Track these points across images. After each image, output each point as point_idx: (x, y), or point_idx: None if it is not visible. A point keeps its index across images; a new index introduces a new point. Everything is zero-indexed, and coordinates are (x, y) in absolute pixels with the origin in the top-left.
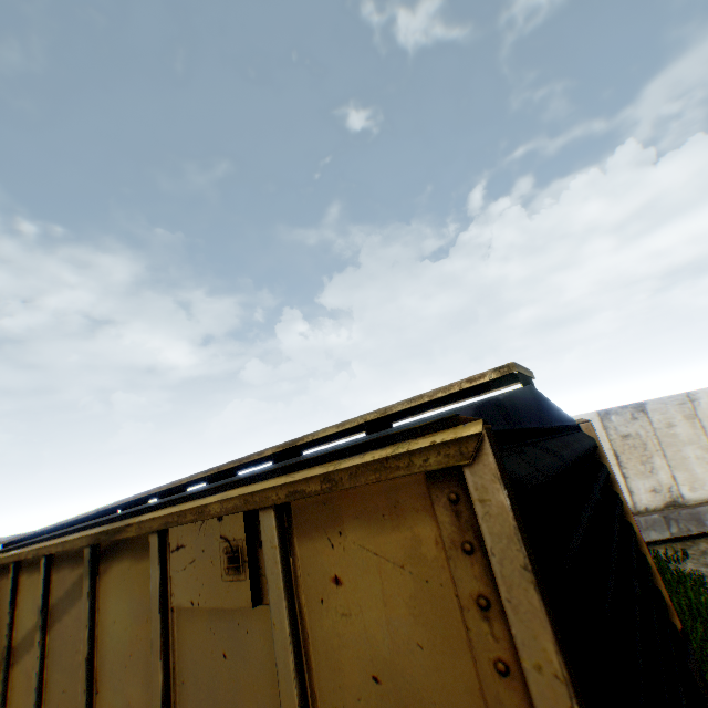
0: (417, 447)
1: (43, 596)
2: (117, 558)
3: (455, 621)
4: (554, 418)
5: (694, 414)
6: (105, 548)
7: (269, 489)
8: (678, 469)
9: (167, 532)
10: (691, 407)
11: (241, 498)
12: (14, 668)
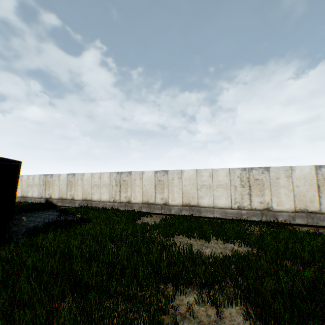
0: None
1: None
2: None
3: None
4: None
5: (181, 177)
6: None
7: None
8: (171, 194)
9: None
10: (181, 175)
11: None
12: None
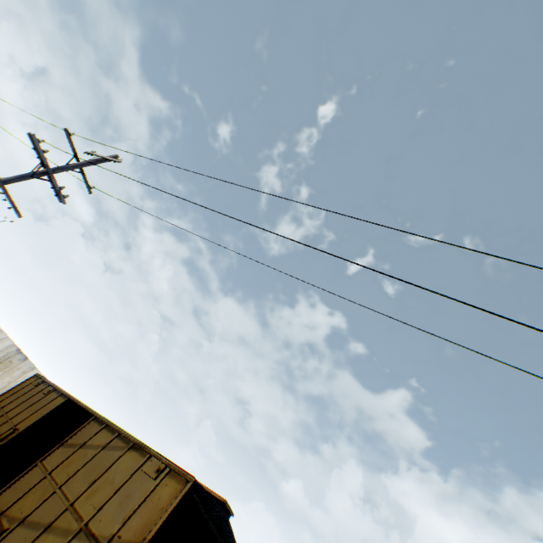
0: (189, 475)
1: (110, 440)
2: (136, 450)
3: (173, 497)
4: (227, 533)
5: None
6: (135, 446)
7: (172, 464)
8: None
9: (151, 456)
10: None
11: (168, 462)
12: (82, 448)
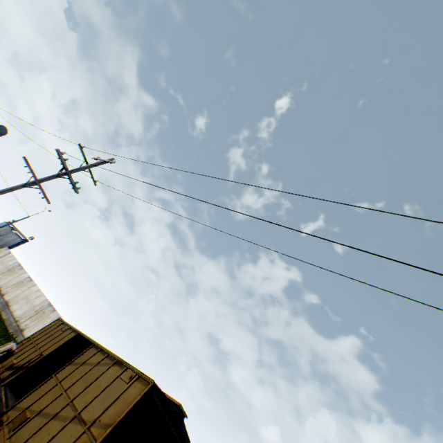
0: (150, 379)
1: (102, 359)
2: (118, 365)
3: (138, 394)
4: (182, 431)
5: None
6: (118, 362)
7: (140, 373)
8: None
9: (127, 368)
10: None
11: (138, 371)
12: (82, 365)
